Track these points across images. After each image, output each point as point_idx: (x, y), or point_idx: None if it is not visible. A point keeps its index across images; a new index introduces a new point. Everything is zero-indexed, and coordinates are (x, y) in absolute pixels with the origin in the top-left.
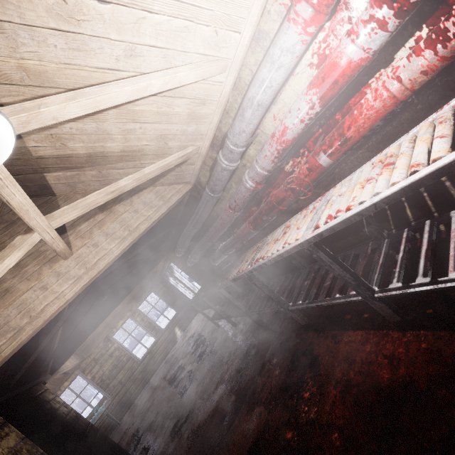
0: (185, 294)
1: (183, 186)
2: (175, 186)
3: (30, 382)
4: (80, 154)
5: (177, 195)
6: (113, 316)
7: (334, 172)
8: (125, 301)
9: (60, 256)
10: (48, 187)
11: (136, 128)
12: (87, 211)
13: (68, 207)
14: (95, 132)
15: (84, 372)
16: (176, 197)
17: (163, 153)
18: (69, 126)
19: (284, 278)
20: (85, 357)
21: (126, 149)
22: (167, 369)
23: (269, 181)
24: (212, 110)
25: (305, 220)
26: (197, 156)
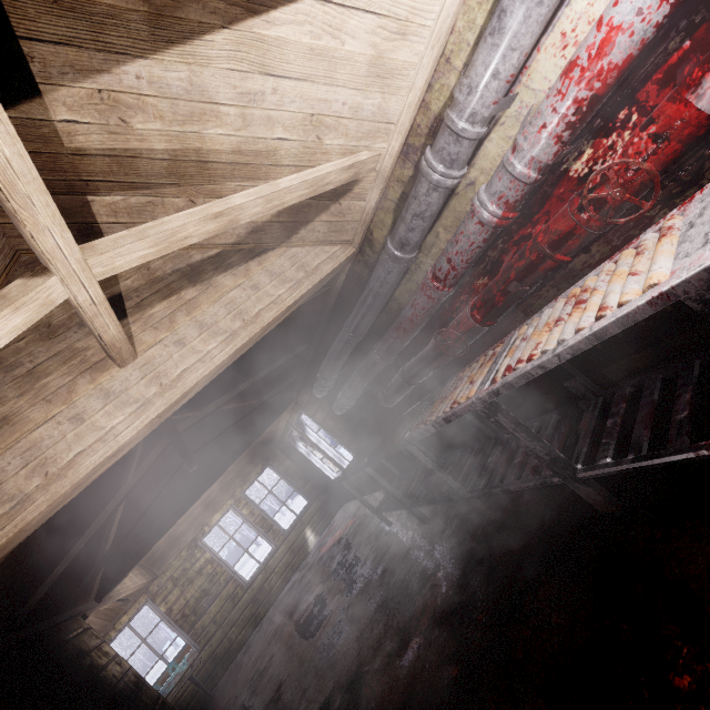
0: (324, 471)
1: (340, 249)
2: (325, 248)
3: (59, 613)
4: (156, 152)
5: (329, 263)
6: (204, 504)
7: (704, 154)
8: (224, 480)
9: (110, 356)
10: (97, 231)
11: (265, 90)
12: (164, 253)
13: (126, 233)
14: (186, 94)
15: (154, 599)
16: (328, 266)
17: (312, 166)
18: (134, 70)
19: (538, 423)
20: (158, 573)
21: (244, 147)
22: (294, 600)
23: (525, 211)
24: (417, 55)
25: (645, 257)
26: (373, 179)
